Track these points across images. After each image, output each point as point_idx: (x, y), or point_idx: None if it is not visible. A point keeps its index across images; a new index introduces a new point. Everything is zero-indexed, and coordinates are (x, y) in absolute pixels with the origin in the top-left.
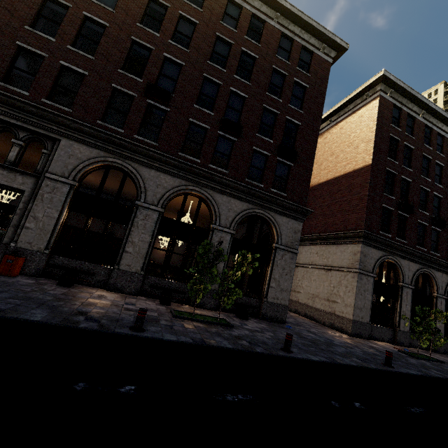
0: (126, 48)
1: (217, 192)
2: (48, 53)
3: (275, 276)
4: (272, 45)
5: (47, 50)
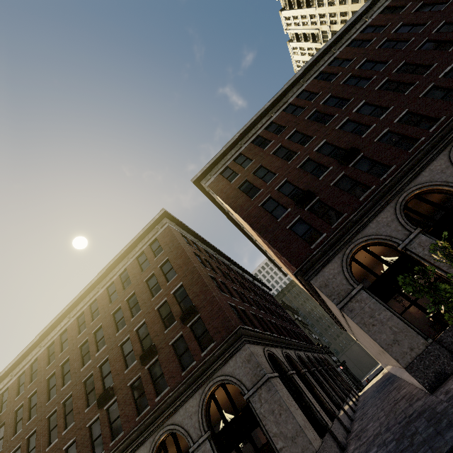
0: (83, 392)
1: (174, 414)
2: (58, 451)
3: (273, 432)
4: (137, 272)
5: (57, 450)
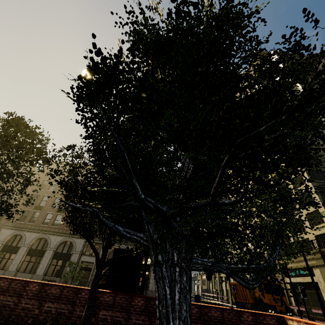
0: None
1: None
2: None
3: None
4: None
5: None
